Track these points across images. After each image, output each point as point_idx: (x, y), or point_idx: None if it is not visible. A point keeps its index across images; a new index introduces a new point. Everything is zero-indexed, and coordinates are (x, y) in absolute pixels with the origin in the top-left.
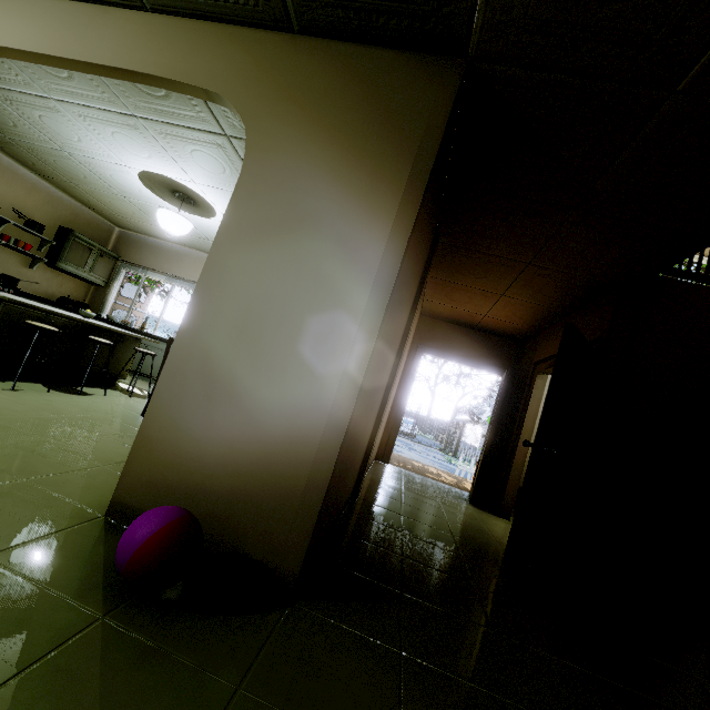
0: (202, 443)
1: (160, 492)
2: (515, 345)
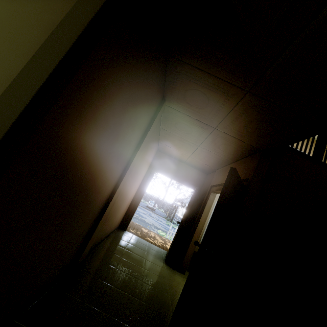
0: None
1: None
2: (203, 174)
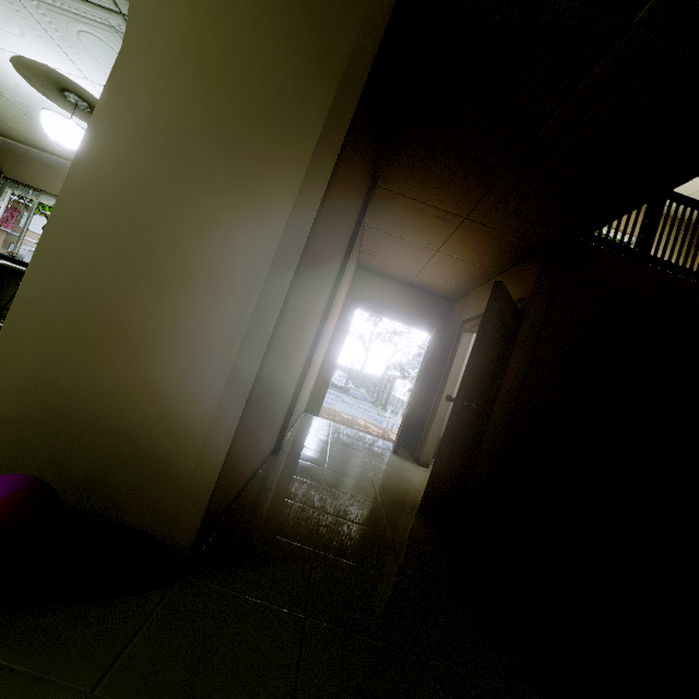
0: (70, 395)
1: (13, 455)
2: (445, 304)
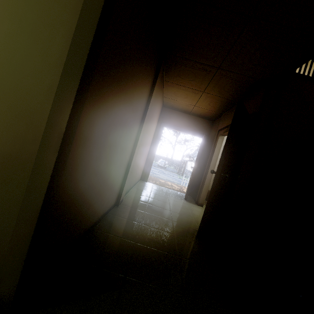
0: None
1: None
2: (209, 122)
